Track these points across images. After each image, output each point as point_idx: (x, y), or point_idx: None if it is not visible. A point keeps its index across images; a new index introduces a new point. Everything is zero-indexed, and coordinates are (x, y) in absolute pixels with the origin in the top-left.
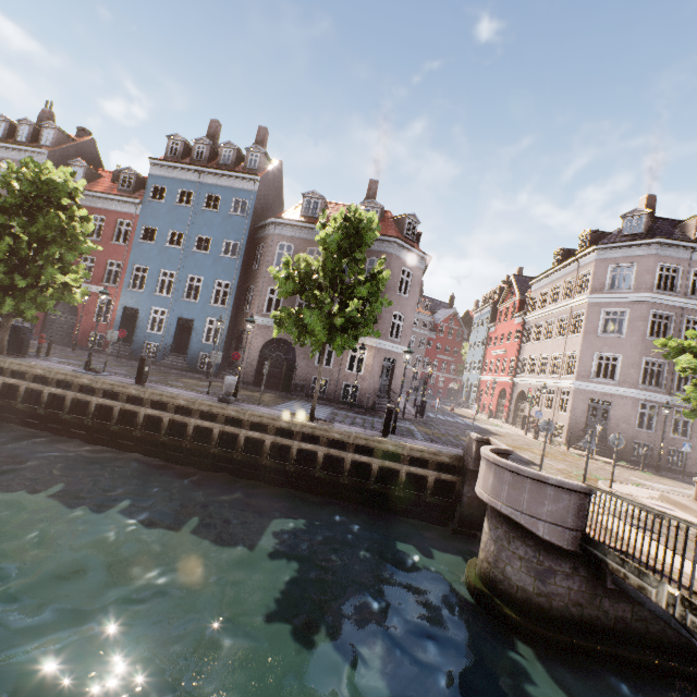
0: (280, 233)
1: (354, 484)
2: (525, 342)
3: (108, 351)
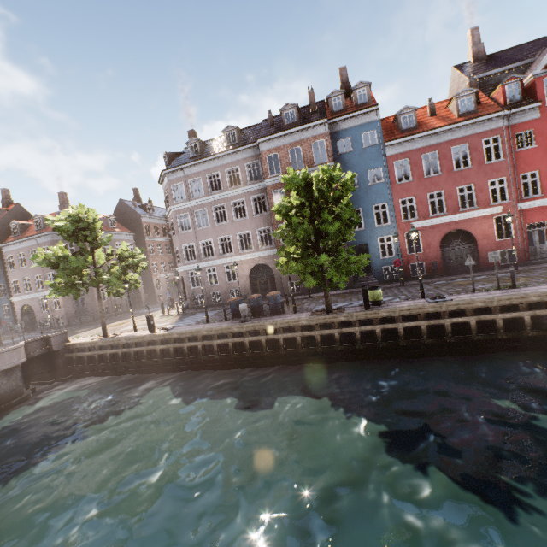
0: (5, 251)
1: None
2: None
3: None
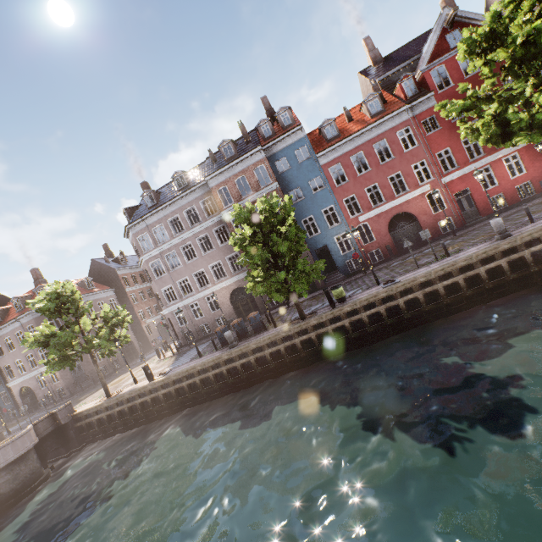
0: None
1: None
2: None
3: None
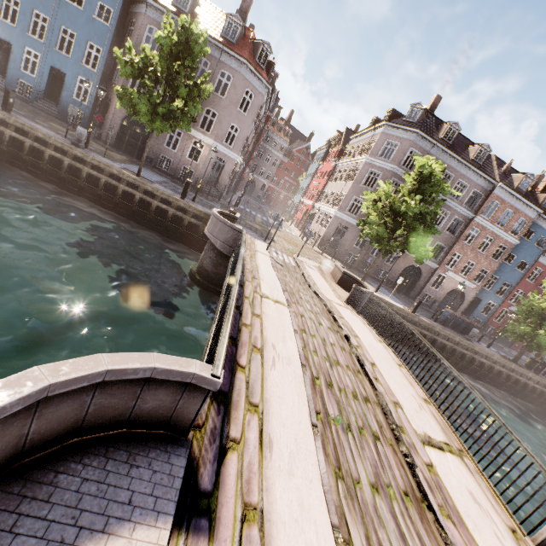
0: (151, 16)
1: (156, 220)
2: (331, 181)
3: None
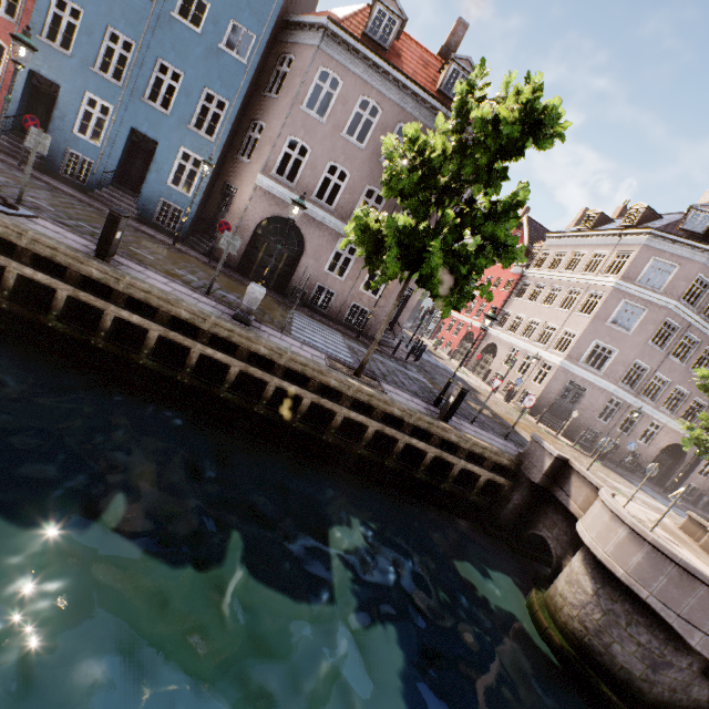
0: (328, 51)
1: (400, 469)
2: (515, 296)
3: (27, 167)
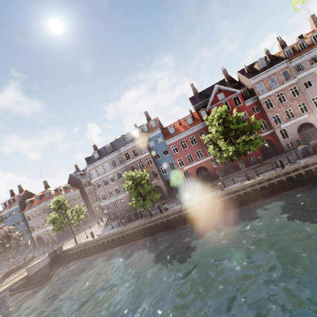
0: (25, 214)
1: None
2: None
3: None
